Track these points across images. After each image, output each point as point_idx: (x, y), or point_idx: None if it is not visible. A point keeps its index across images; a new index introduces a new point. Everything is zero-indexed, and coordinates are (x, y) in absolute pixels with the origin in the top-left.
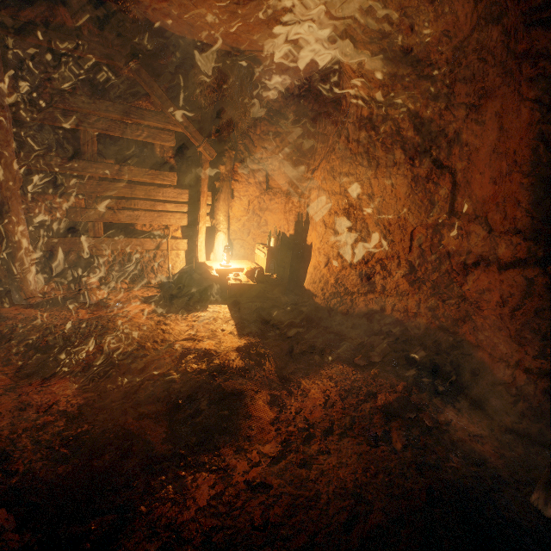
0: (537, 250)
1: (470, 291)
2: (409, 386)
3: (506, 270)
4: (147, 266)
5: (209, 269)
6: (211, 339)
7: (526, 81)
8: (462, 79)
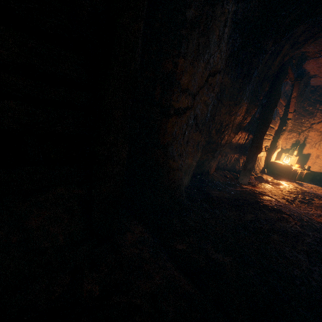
0: None
1: None
2: None
3: None
4: (256, 164)
5: (289, 165)
6: None
7: None
8: None
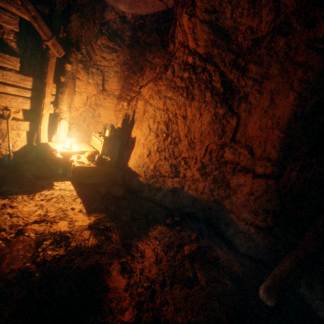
0: (276, 171)
1: (233, 183)
2: (197, 236)
3: (257, 178)
4: None
5: (54, 151)
6: (63, 219)
7: (298, 80)
8: (255, 62)
